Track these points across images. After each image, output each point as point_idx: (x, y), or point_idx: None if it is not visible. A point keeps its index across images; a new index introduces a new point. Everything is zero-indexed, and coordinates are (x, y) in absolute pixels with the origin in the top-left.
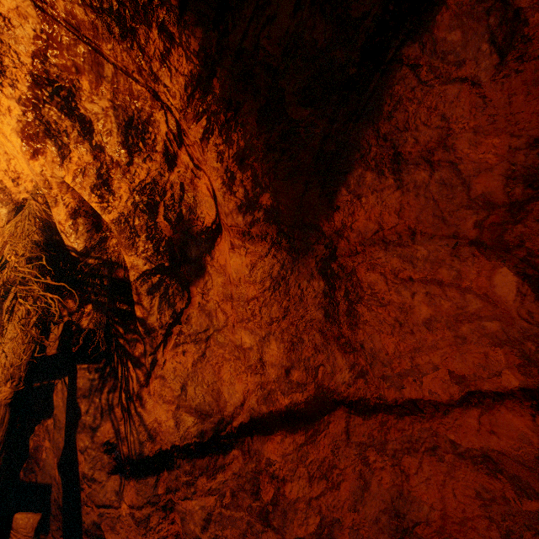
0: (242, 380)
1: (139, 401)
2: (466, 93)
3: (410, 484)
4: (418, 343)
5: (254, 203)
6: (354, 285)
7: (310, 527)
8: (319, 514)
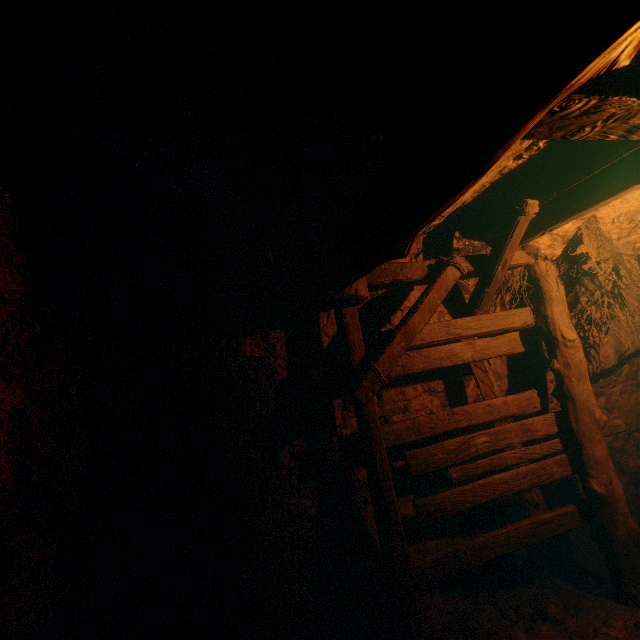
0: (632, 336)
1: (599, 347)
2: None
3: None
4: None
5: None
6: None
7: None
8: None
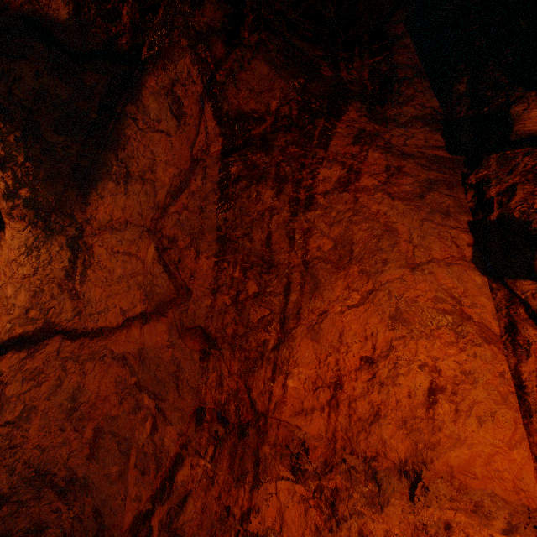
0: (2, 320)
1: None
2: (164, 139)
3: (86, 380)
4: (111, 291)
5: (15, 194)
6: (90, 256)
7: (16, 413)
8: (24, 404)
